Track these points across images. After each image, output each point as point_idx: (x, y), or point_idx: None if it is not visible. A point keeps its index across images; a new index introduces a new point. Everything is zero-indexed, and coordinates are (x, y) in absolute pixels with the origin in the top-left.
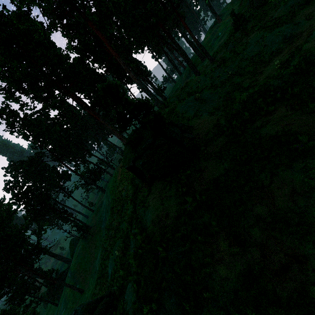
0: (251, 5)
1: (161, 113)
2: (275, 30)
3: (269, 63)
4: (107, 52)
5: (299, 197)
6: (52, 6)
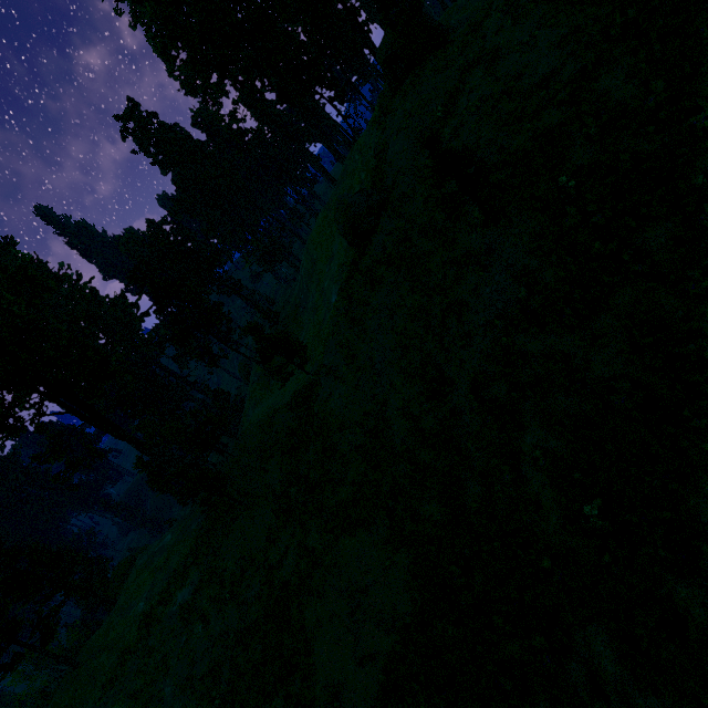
0: None
1: None
2: None
3: None
4: None
5: None
6: None
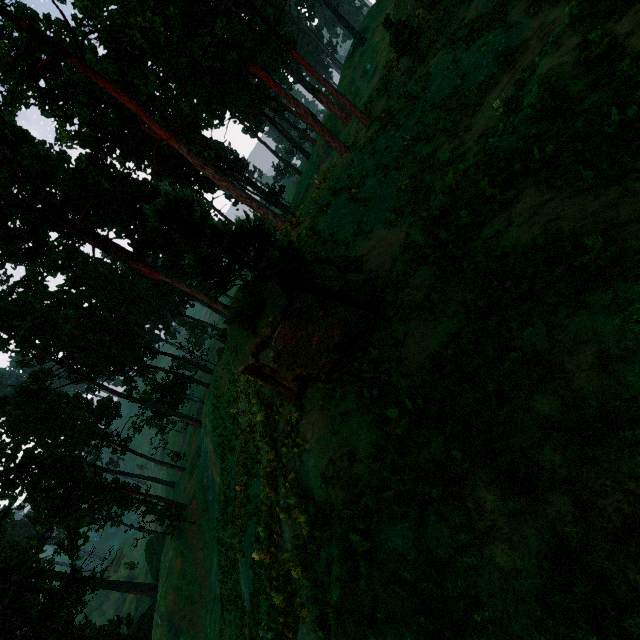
0: (419, 3)
1: (293, 242)
2: (477, 44)
3: (480, 108)
4: (149, 135)
5: (621, 364)
6: (8, 55)
